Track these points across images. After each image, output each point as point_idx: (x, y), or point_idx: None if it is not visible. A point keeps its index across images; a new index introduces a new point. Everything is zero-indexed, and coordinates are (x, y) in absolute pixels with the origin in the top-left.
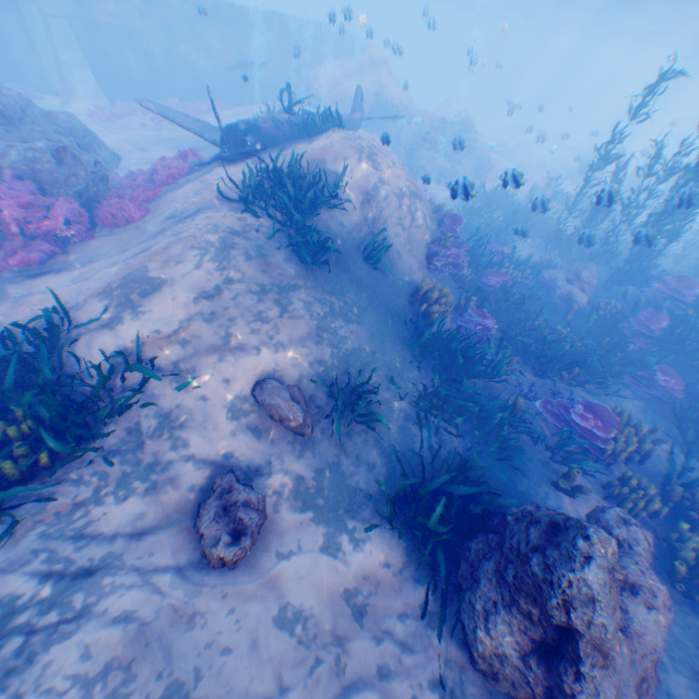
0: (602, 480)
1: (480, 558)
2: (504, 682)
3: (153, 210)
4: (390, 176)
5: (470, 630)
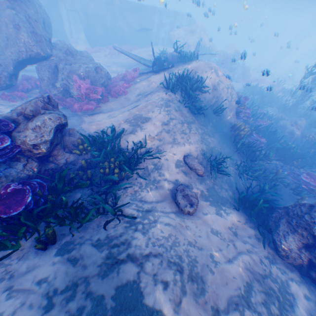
0: (313, 202)
1: (278, 218)
2: (290, 258)
3: (128, 91)
4: (223, 79)
5: (277, 241)
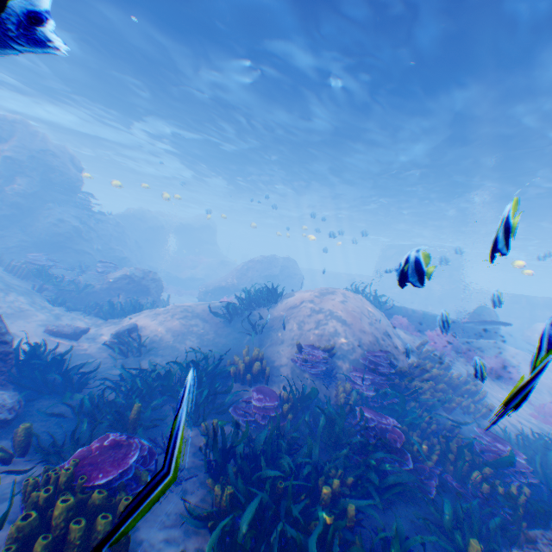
0: (1, 504)
1: None
2: None
3: None
4: (325, 301)
5: None
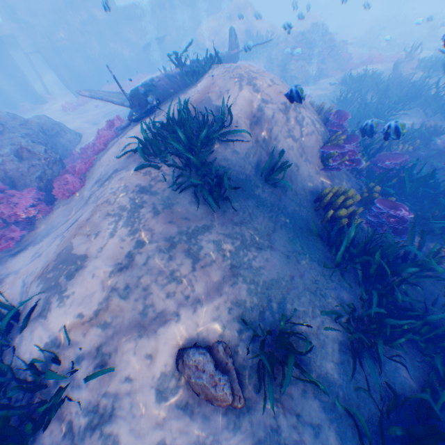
0: None
1: None
2: None
3: (90, 176)
4: (272, 94)
5: None
